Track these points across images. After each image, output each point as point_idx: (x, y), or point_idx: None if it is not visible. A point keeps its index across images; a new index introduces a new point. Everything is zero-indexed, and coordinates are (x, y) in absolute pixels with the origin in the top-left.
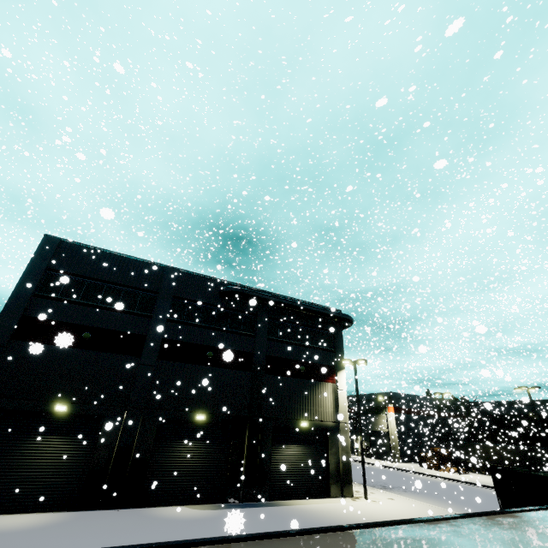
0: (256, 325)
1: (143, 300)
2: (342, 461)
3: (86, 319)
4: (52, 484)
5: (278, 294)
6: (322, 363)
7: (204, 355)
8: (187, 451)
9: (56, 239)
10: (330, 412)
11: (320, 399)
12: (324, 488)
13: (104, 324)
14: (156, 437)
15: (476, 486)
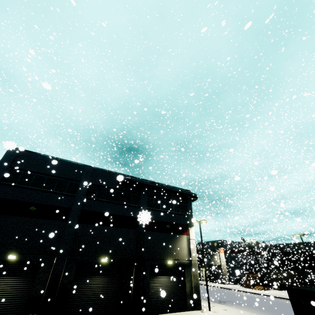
0: (140, 200)
1: (70, 185)
2: (194, 286)
3: (32, 198)
4: (2, 311)
5: (153, 181)
6: (180, 223)
7: (107, 220)
8: (95, 283)
9: (17, 149)
10: (186, 253)
11: (179, 245)
12: (183, 304)
13: (44, 201)
14: (75, 275)
15: (275, 298)
